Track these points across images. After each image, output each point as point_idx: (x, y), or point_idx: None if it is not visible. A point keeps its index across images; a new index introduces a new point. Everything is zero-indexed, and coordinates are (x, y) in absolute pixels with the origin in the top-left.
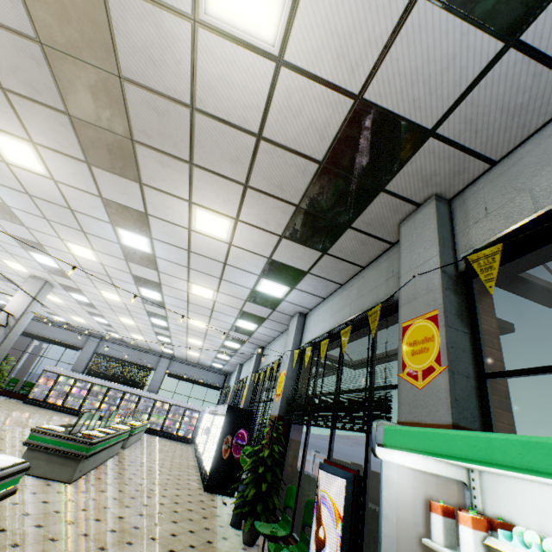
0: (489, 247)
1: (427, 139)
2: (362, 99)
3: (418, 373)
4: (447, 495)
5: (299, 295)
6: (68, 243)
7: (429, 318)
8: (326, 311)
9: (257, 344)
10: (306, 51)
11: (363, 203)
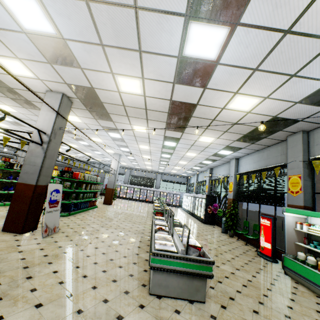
0: (319, 158)
1: (299, 121)
2: (276, 116)
3: (294, 192)
4: (301, 220)
5: (237, 153)
6: (140, 145)
7: (298, 177)
8: (250, 160)
9: (209, 167)
10: (258, 111)
11: (272, 133)
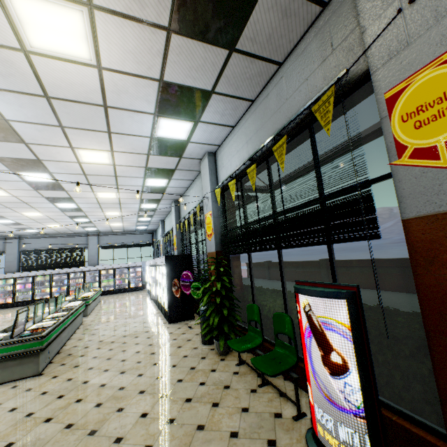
0: None
1: None
2: None
3: (438, 147)
4: None
5: (205, 130)
6: None
7: None
8: (239, 140)
9: (172, 199)
10: None
11: None
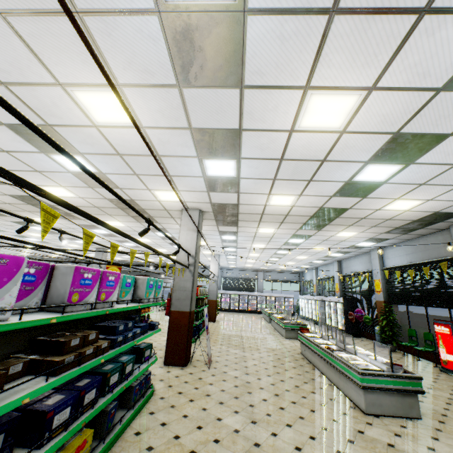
0: None
1: None
2: (437, 212)
3: None
4: None
5: (381, 244)
6: (254, 244)
7: None
8: (400, 251)
9: (336, 260)
10: (418, 209)
11: (431, 224)
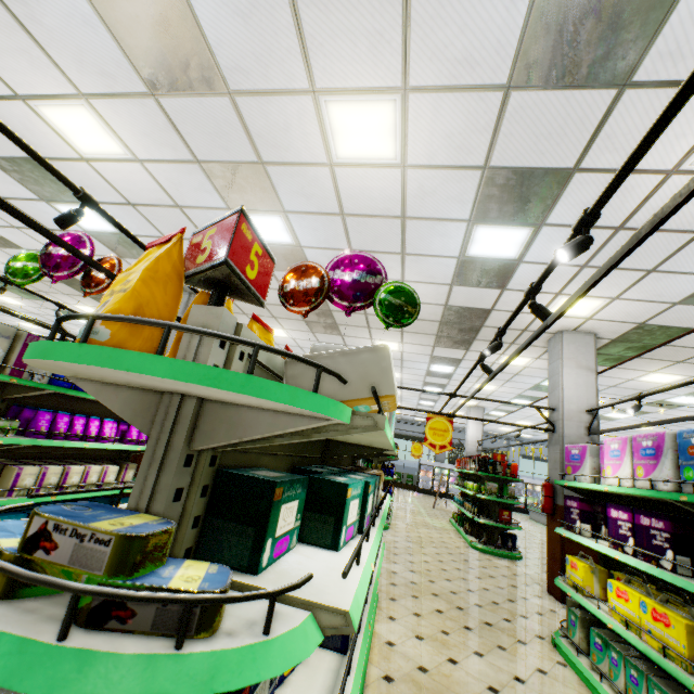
0: None
1: None
2: None
3: None
4: None
5: None
6: None
7: None
8: None
9: None
10: None
11: None
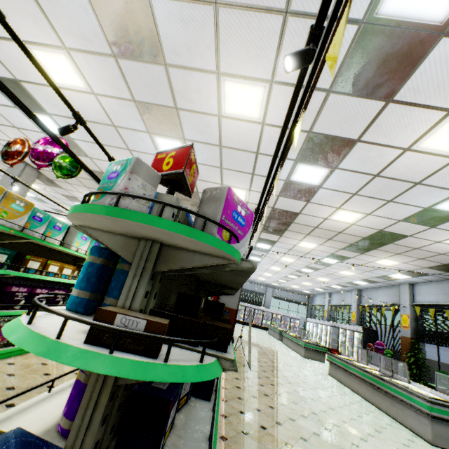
0: None
1: None
2: None
3: None
4: None
5: (415, 279)
6: (283, 257)
7: None
8: (436, 289)
9: (357, 288)
10: None
11: None
